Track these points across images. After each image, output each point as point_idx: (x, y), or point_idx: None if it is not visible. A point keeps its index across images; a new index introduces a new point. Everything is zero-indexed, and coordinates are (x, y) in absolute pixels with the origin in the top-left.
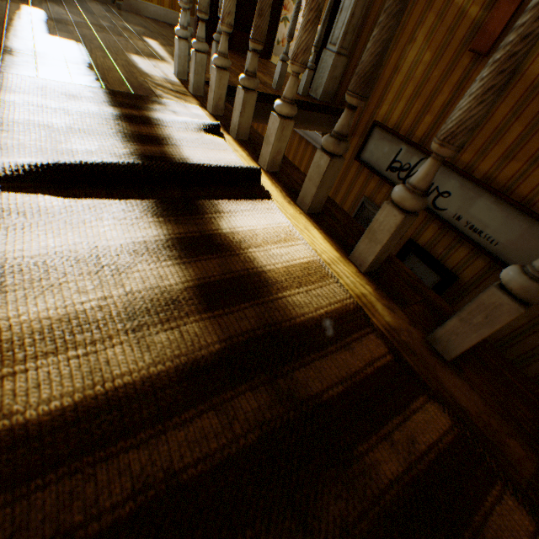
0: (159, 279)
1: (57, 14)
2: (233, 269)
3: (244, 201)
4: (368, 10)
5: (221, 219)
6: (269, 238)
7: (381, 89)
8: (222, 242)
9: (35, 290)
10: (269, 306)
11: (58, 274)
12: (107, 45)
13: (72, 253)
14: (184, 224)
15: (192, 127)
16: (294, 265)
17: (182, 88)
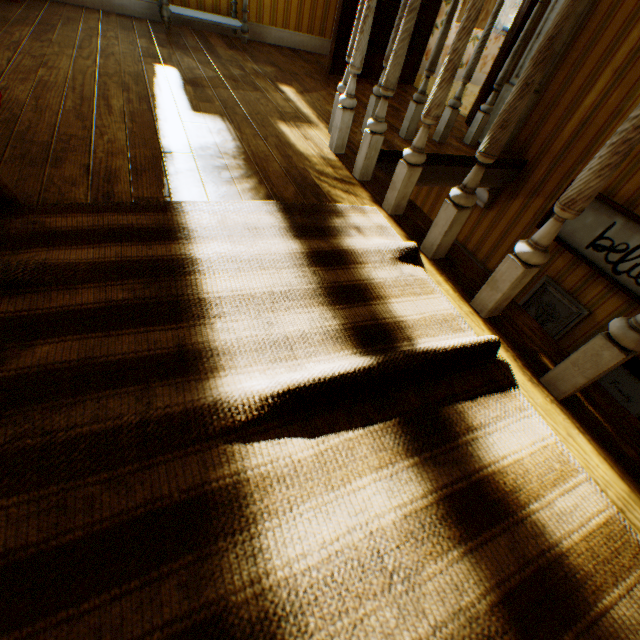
0: (455, 590)
1: (189, 71)
2: (527, 555)
3: (488, 398)
4: (577, 29)
5: (477, 443)
6: (542, 475)
7: (589, 138)
8: (495, 494)
9: (342, 638)
10: (595, 635)
11: (353, 600)
12: (249, 111)
13: (352, 552)
14: (442, 463)
15: (387, 257)
16: (592, 532)
17: (344, 172)
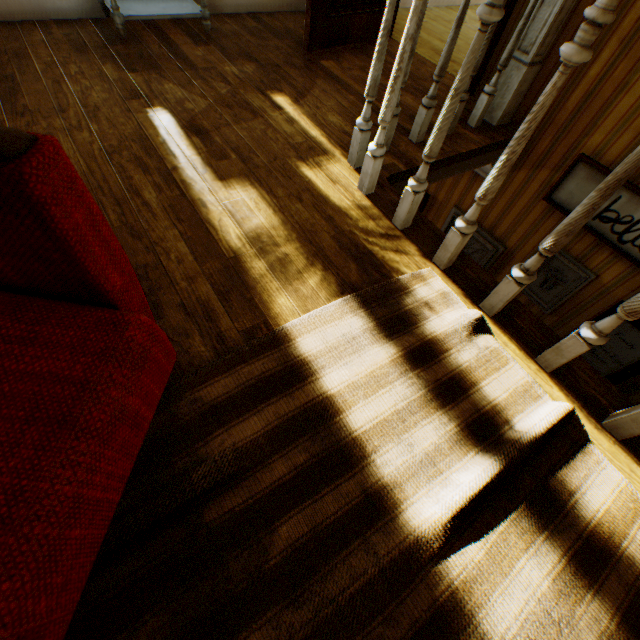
0: (595, 621)
1: (180, 106)
2: (628, 582)
3: (575, 460)
4: None
5: (578, 504)
6: (624, 516)
7: (594, 111)
8: (599, 543)
9: None
10: None
11: None
12: (265, 156)
13: (532, 616)
14: (562, 530)
15: (463, 335)
16: None
17: (384, 221)
